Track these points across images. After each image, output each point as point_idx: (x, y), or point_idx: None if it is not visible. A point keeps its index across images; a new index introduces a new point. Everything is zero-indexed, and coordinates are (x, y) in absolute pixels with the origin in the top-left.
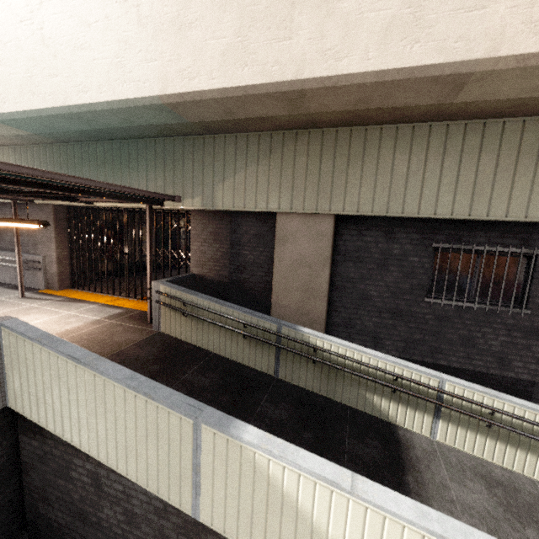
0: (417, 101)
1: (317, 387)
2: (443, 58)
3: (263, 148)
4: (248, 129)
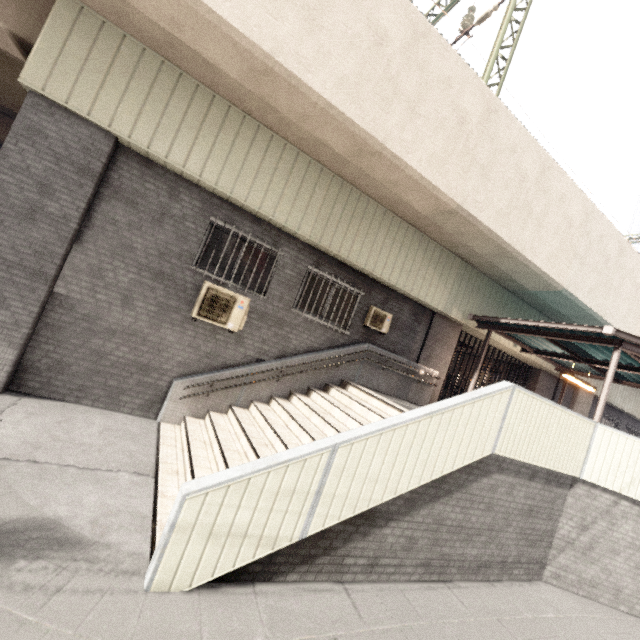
0: None
1: None
2: None
3: None
4: None
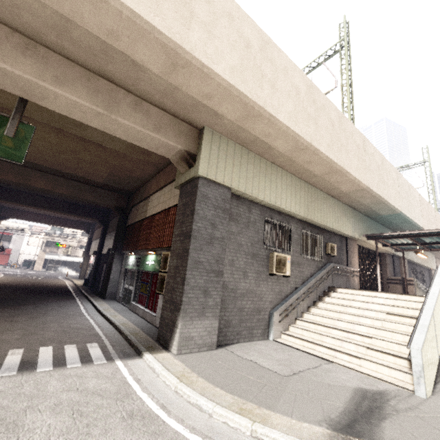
0: None
1: None
2: None
3: None
4: None
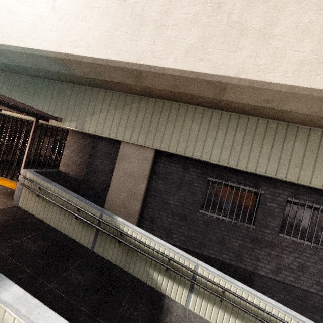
0: (203, 94)
1: (119, 261)
2: (214, 72)
3: (120, 102)
4: (113, 88)
